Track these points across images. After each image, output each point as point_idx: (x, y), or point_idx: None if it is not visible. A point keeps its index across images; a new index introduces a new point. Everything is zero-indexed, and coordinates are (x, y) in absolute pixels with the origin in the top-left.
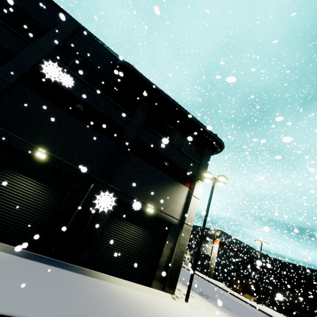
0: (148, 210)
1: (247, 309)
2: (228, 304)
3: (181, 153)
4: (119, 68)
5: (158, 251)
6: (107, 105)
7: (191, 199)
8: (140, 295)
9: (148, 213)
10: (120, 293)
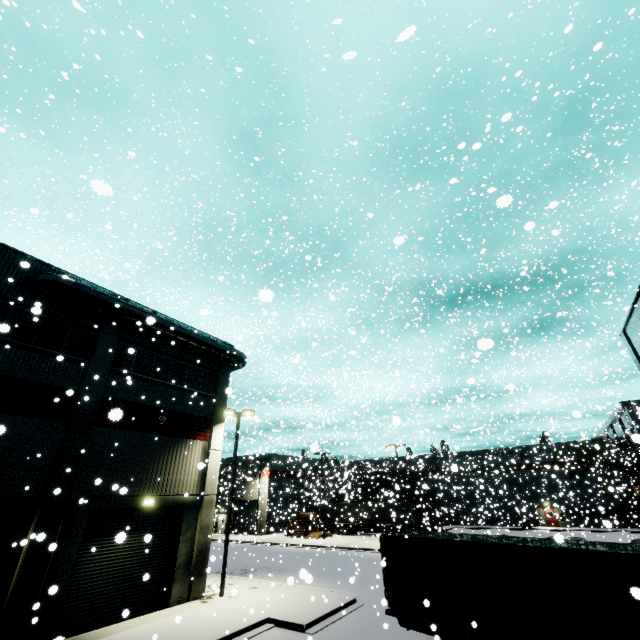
0: (146, 504)
1: (308, 555)
2: (282, 564)
3: (183, 392)
4: (45, 289)
5: (171, 553)
6: (32, 360)
7: (209, 456)
8: (158, 625)
9: (146, 507)
10: (131, 638)
